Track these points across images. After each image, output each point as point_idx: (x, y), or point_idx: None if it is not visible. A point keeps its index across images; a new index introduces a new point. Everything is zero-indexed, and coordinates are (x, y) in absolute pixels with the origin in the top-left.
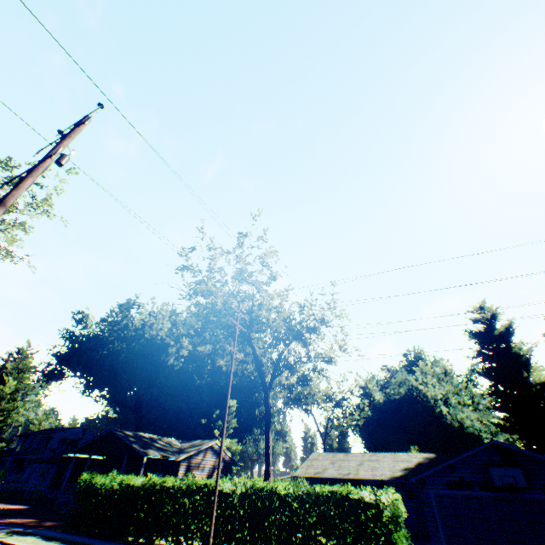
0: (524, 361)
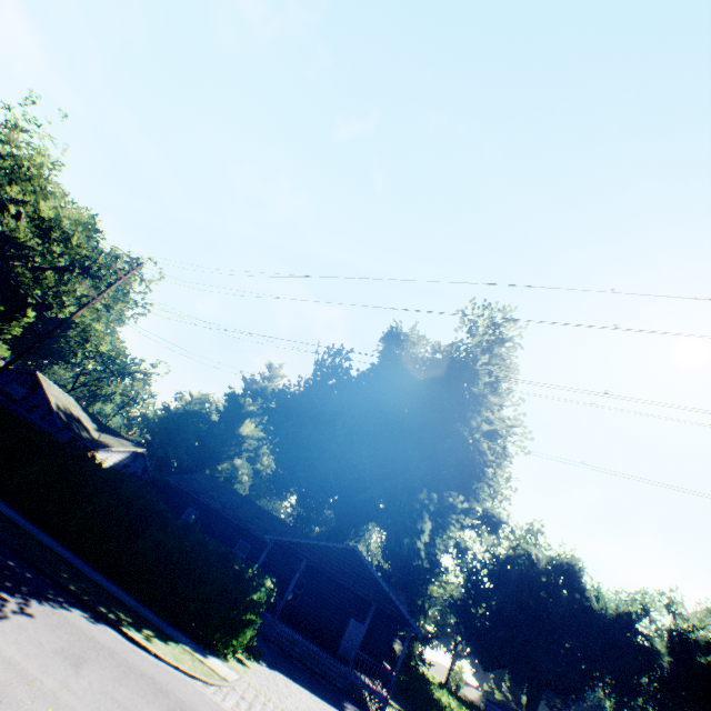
0: (244, 413)
